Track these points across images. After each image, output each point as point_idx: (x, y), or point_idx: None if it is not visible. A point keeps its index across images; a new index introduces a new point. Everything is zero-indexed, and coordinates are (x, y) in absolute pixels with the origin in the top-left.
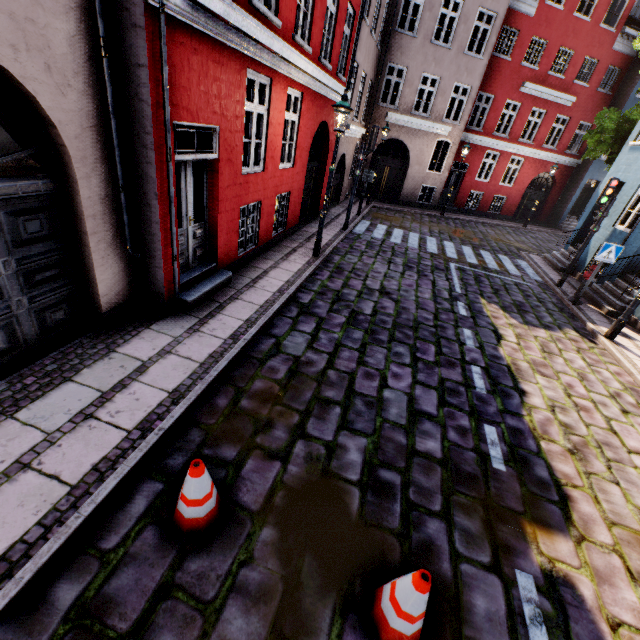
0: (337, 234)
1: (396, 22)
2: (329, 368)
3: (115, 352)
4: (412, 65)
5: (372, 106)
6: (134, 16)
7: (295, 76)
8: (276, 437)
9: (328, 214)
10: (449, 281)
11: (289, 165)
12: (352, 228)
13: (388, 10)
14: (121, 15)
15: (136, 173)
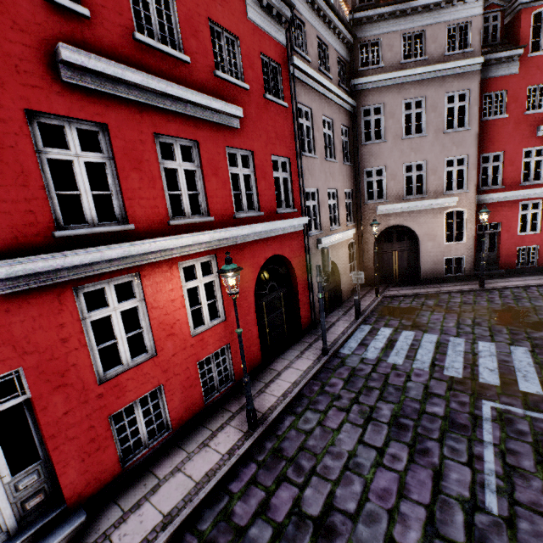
0: (310, 366)
1: (361, 139)
2: None
3: None
4: (389, 162)
5: (359, 206)
6: None
7: (185, 251)
8: None
9: (318, 327)
10: (473, 466)
11: (218, 320)
12: (340, 345)
13: (349, 134)
14: None
15: None
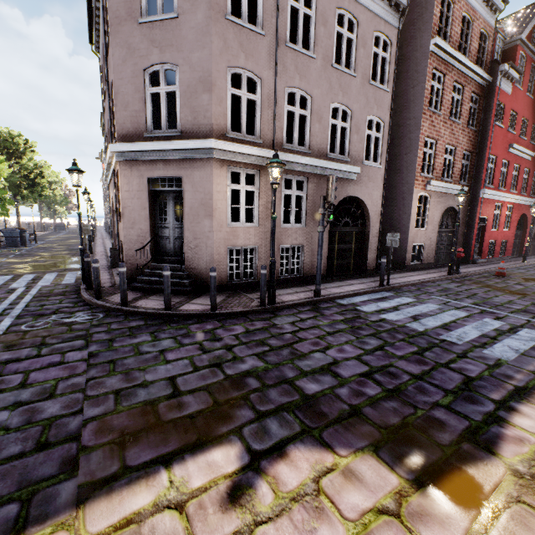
0: None
1: None
2: (534, 274)
3: (461, 265)
4: None
5: None
6: (476, 200)
7: (510, 201)
8: (517, 275)
9: (529, 257)
10: None
11: (506, 230)
12: None
13: None
14: (473, 200)
15: (468, 228)
